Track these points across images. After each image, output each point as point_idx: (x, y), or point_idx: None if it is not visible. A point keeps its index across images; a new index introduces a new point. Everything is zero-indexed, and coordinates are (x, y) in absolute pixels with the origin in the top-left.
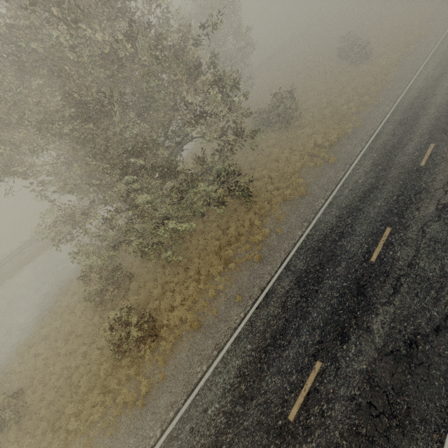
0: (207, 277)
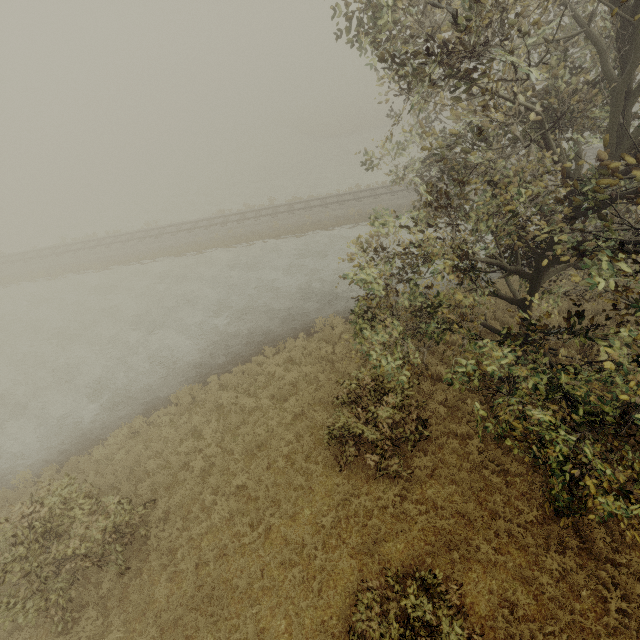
0: None
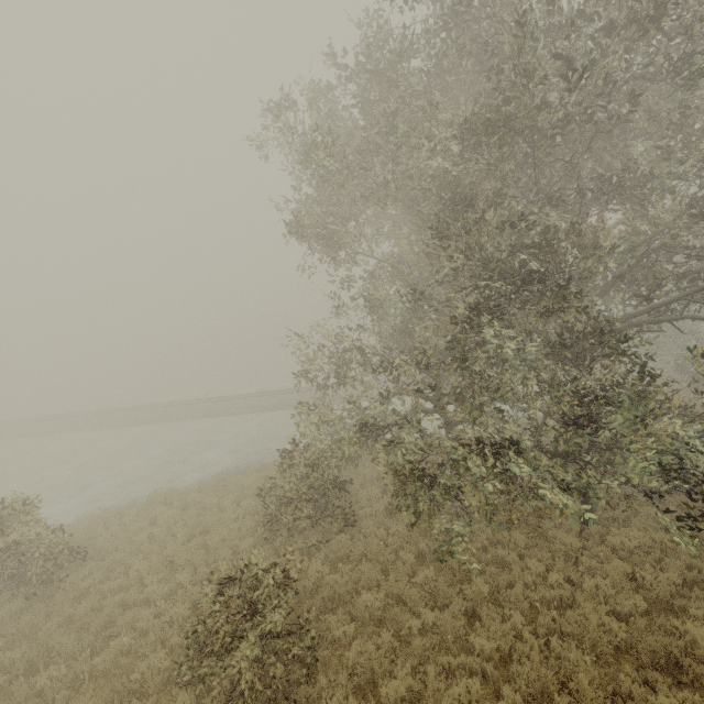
0: None
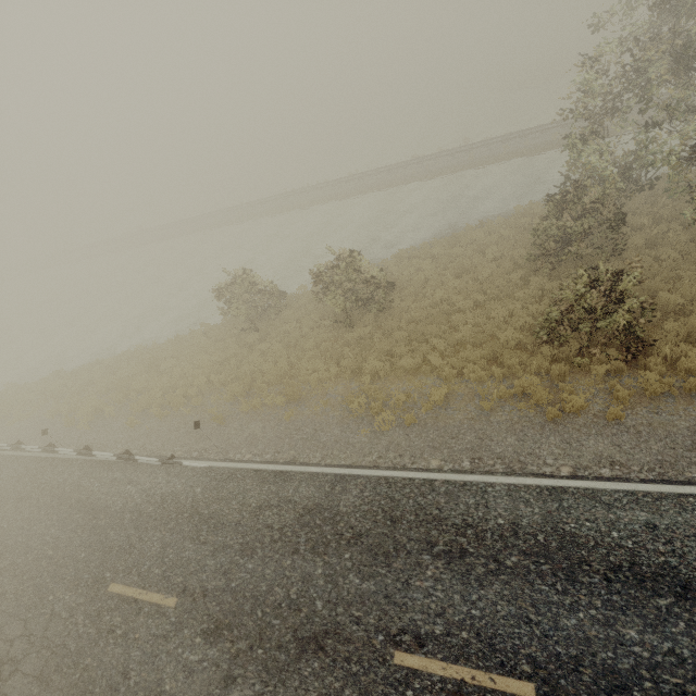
0: None
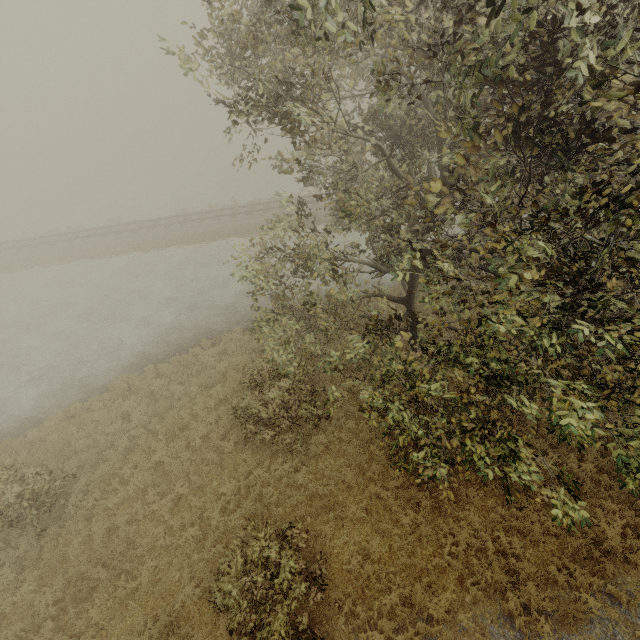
0: (484, 596)
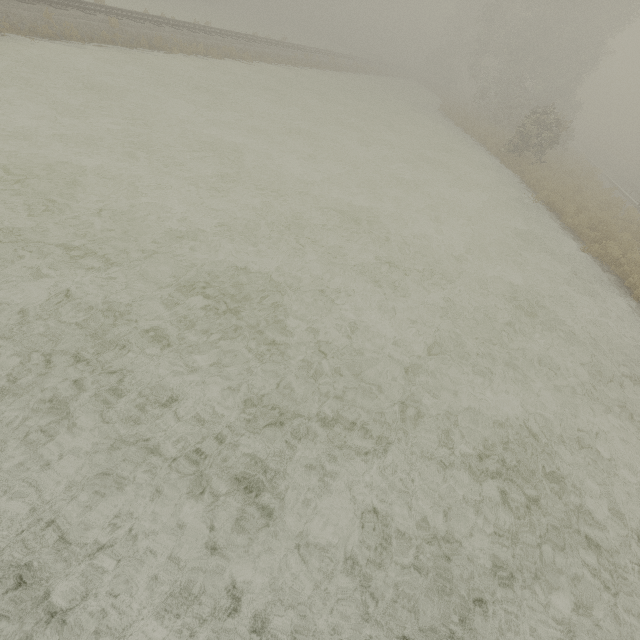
0: None
